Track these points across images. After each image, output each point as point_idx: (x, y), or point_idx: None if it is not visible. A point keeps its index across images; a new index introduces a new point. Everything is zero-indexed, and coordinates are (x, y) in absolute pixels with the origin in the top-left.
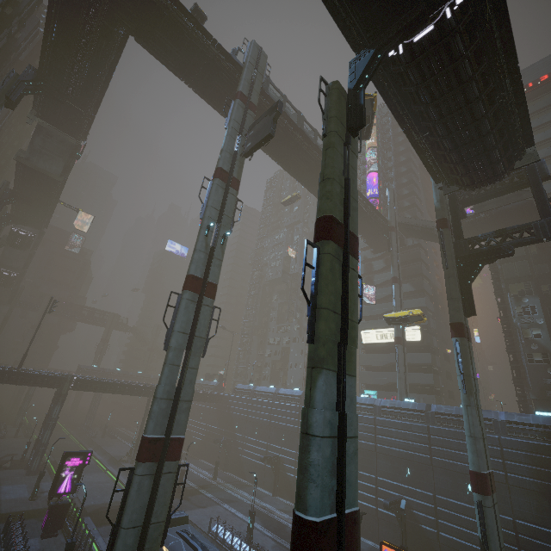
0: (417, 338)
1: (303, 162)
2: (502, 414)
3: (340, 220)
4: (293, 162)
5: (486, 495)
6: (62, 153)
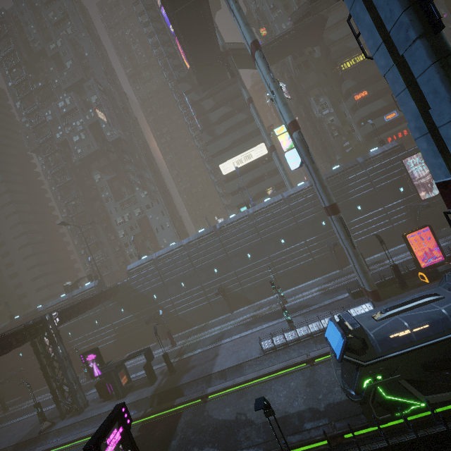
0: (264, 153)
1: None
2: (360, 159)
3: None
4: None
5: None
6: None
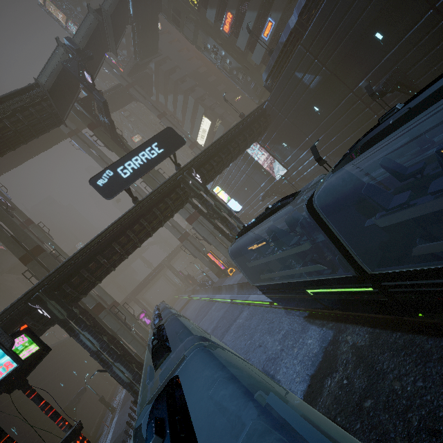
0: (209, 123)
1: (43, 139)
2: None
3: (24, 253)
4: (42, 145)
5: (192, 224)
6: (3, 254)
